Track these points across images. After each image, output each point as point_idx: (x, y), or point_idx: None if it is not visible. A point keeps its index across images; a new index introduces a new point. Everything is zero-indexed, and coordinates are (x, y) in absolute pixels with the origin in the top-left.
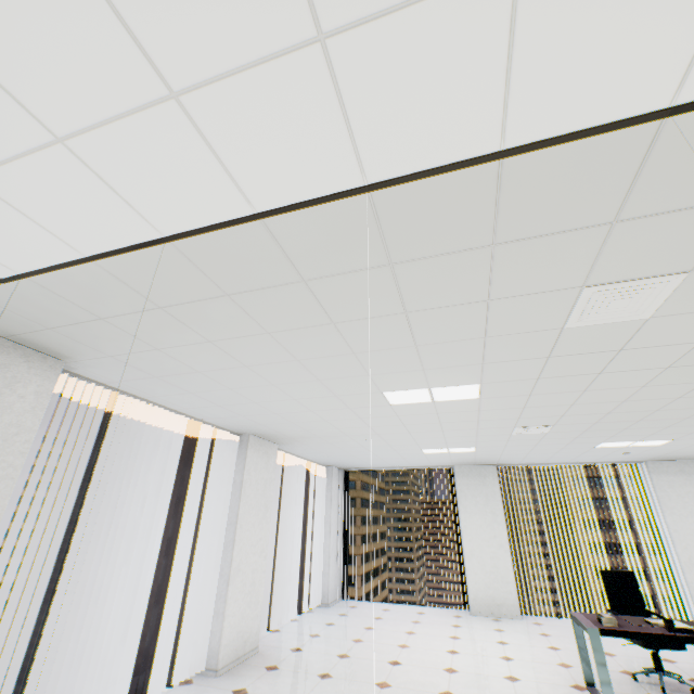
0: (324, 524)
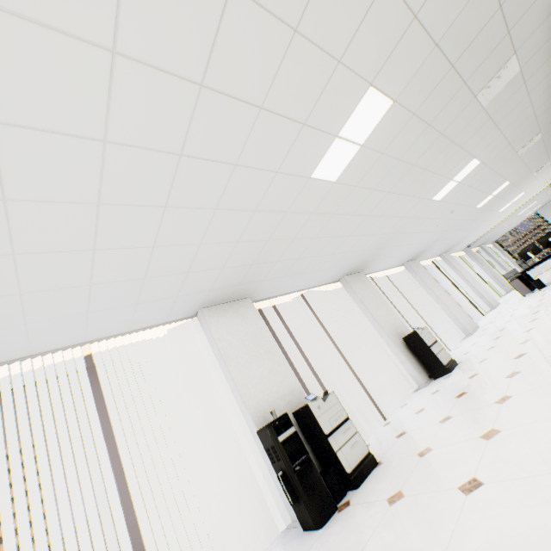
0: (504, 257)
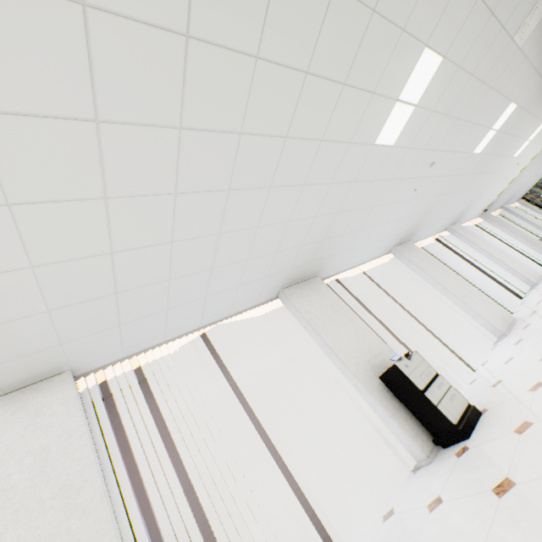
0: (538, 214)
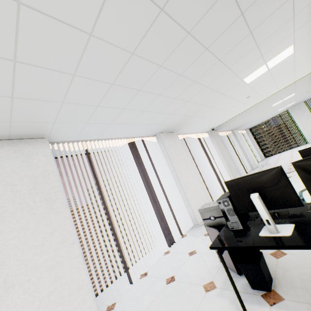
0: (252, 143)
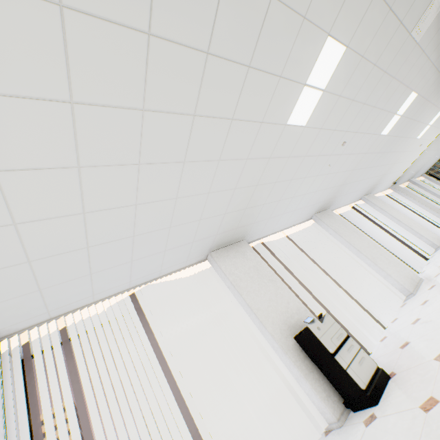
0: (439, 187)
